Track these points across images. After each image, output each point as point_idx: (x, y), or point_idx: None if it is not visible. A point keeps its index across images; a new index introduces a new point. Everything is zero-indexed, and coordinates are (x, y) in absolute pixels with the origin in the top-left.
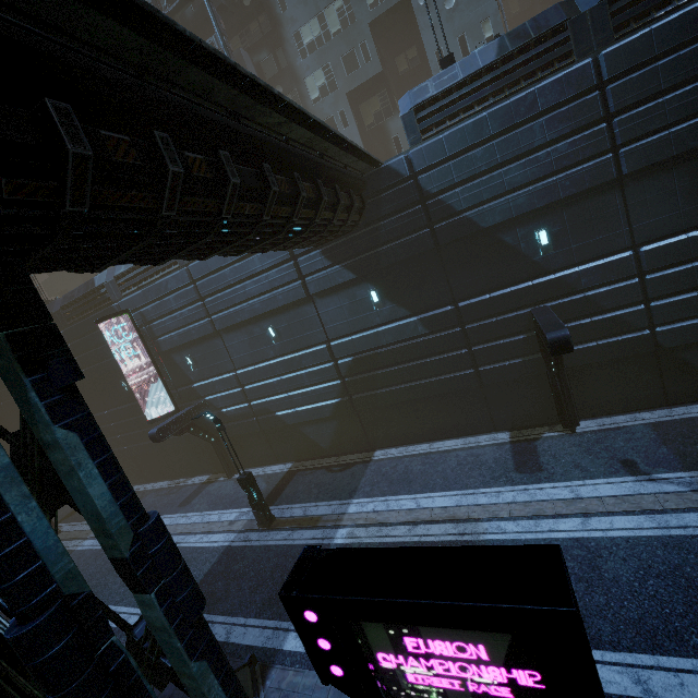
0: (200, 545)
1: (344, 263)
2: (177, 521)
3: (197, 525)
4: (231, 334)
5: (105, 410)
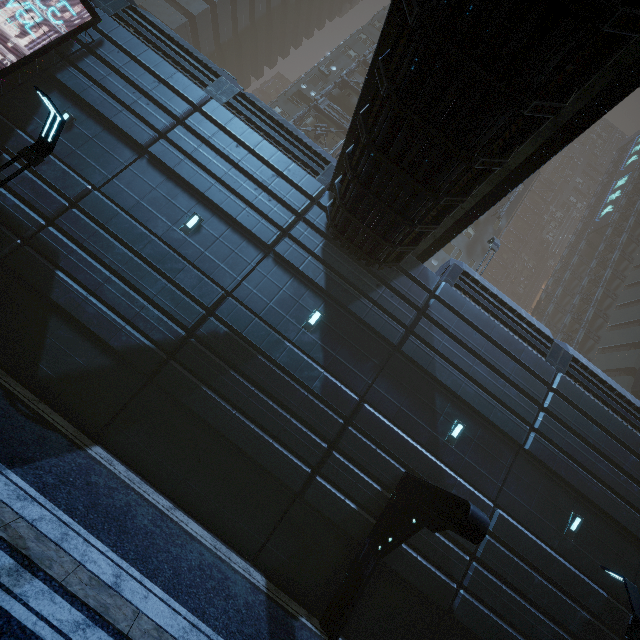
0: None
1: (329, 269)
2: None
3: None
4: (154, 170)
5: None
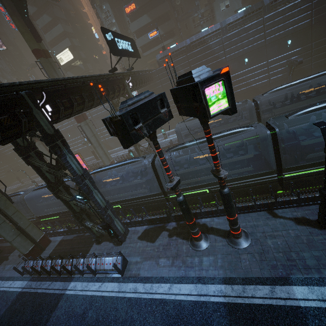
0: None
1: None
2: None
3: None
4: None
5: None
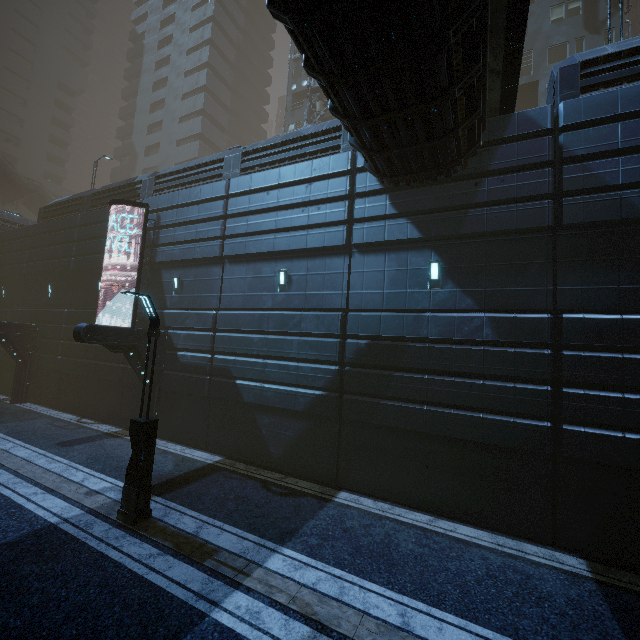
0: (21, 502)
1: (412, 216)
2: (34, 458)
3: (50, 474)
4: (236, 265)
5: (67, 309)
